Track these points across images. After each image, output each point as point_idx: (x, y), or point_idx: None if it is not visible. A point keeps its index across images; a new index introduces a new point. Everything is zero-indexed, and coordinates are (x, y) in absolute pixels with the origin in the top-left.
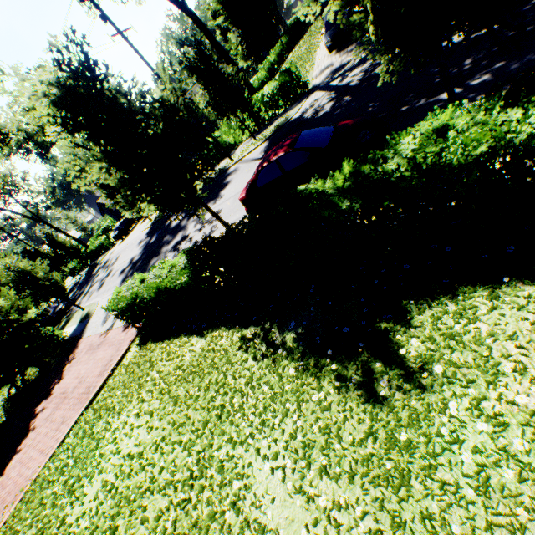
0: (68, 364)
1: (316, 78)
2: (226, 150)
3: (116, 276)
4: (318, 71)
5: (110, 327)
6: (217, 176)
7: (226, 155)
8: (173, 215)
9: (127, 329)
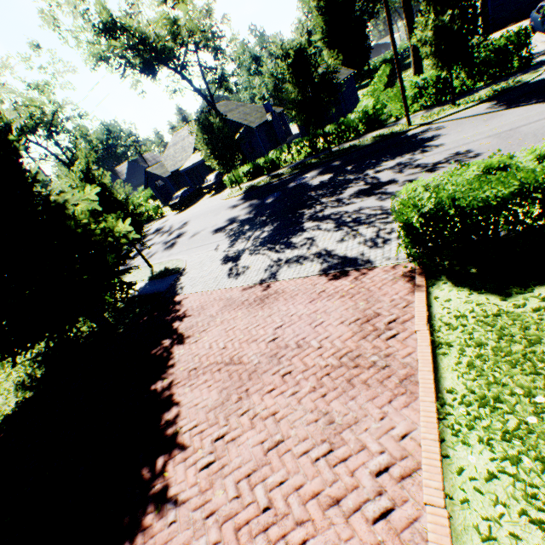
0: (180, 324)
1: (536, 56)
2: (382, 121)
3: (205, 234)
4: (533, 53)
5: (267, 278)
6: (380, 141)
7: (406, 115)
8: (296, 179)
9: (347, 277)
